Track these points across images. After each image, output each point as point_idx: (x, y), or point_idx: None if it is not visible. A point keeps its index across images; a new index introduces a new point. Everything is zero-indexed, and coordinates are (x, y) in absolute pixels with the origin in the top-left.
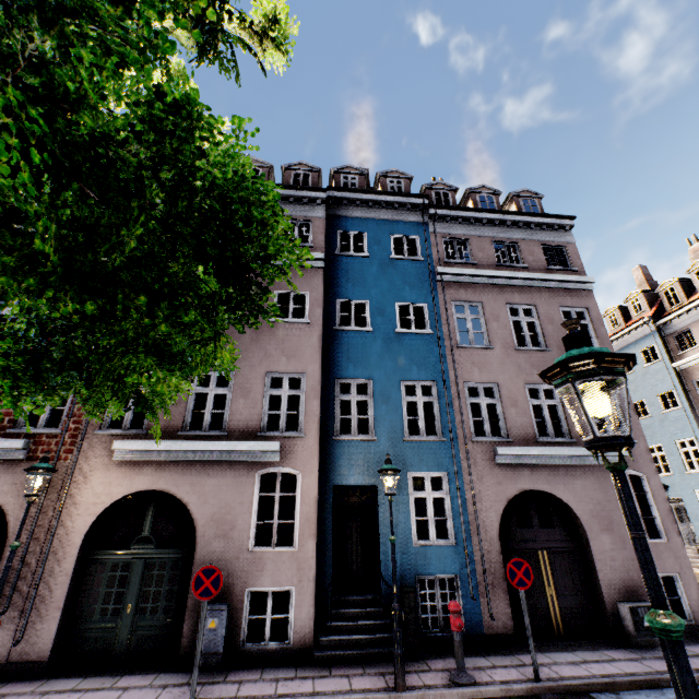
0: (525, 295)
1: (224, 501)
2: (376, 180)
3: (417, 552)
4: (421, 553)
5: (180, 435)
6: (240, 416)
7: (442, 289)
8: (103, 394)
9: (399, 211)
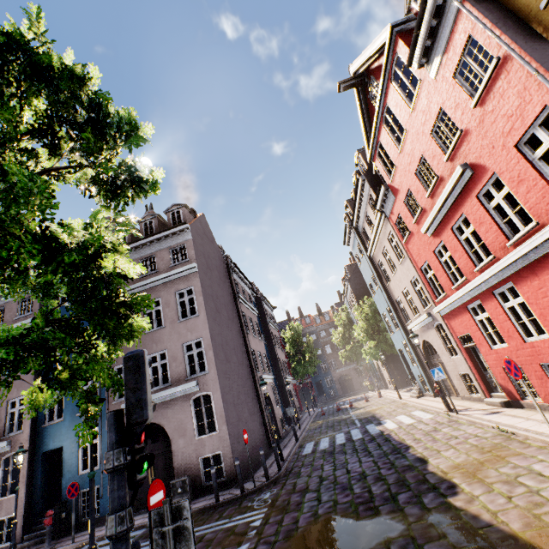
0: (155, 292)
1: None
2: None
3: (80, 478)
4: (81, 478)
5: None
6: None
7: None
8: None
9: None
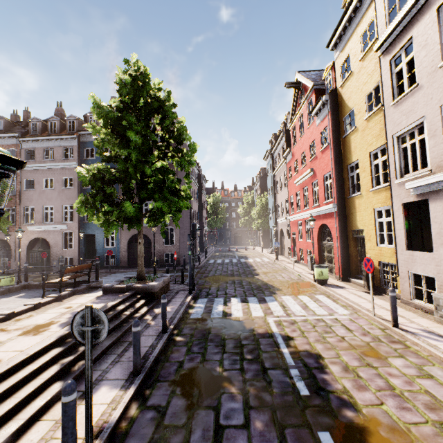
0: None
1: (56, 239)
2: None
3: (105, 249)
4: (106, 249)
5: (43, 224)
6: (57, 218)
7: None
8: None
9: None
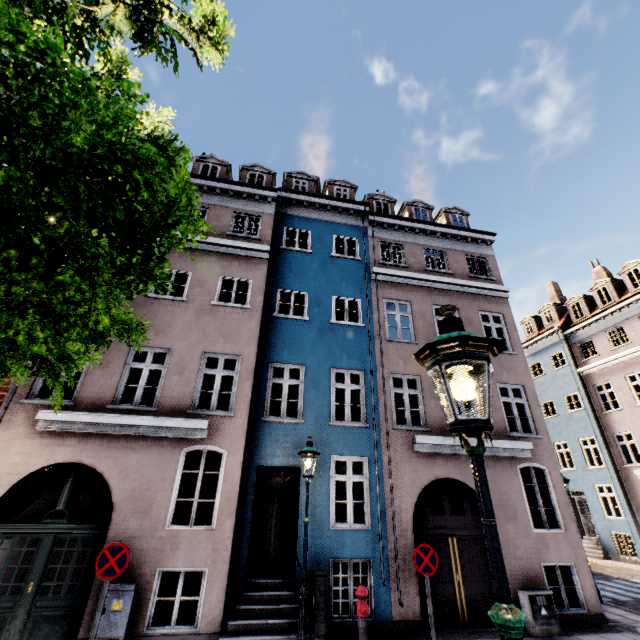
0: (449, 298)
1: (146, 477)
2: (325, 187)
3: (334, 535)
4: (337, 536)
5: (109, 408)
6: (173, 393)
7: (376, 287)
8: (5, 358)
9: (342, 215)
